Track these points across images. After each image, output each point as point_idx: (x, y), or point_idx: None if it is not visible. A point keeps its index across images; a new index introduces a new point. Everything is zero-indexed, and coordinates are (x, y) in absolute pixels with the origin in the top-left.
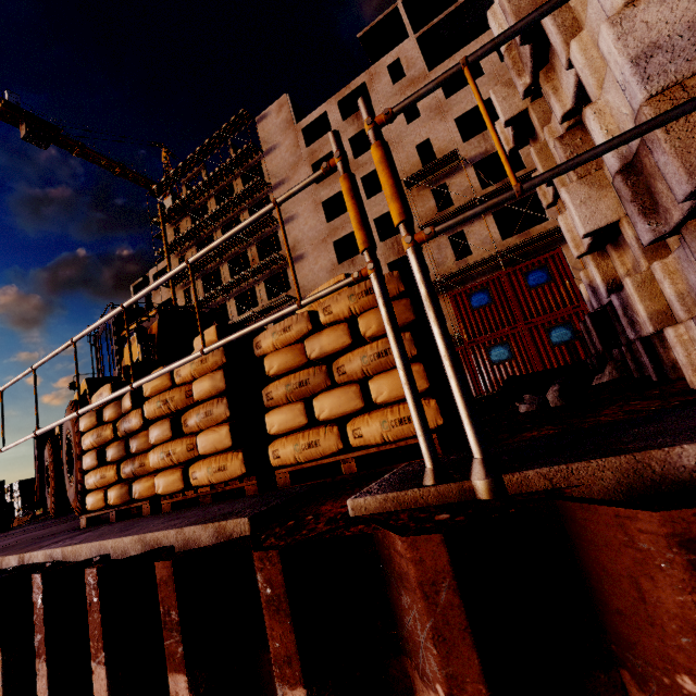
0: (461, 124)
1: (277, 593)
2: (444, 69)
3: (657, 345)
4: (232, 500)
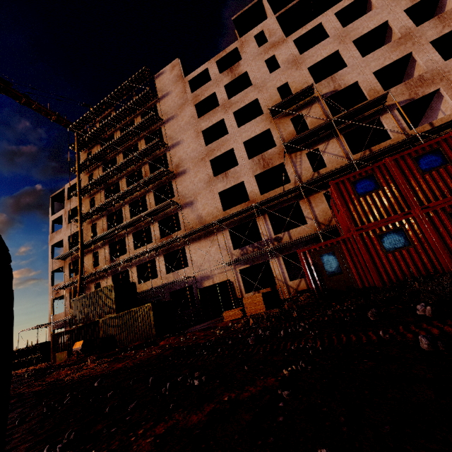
0: (311, 75)
1: None
2: (298, 34)
3: None
4: None
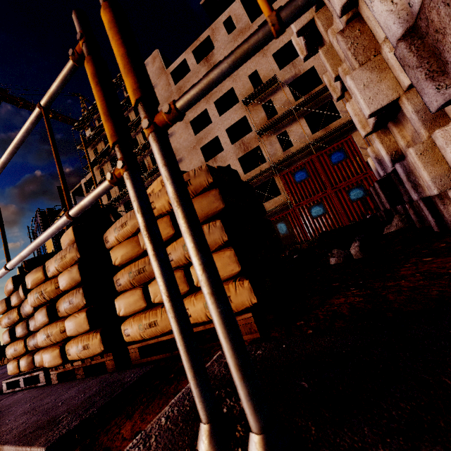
0: (277, 58)
1: None
2: (261, 20)
3: (437, 202)
4: (87, 381)
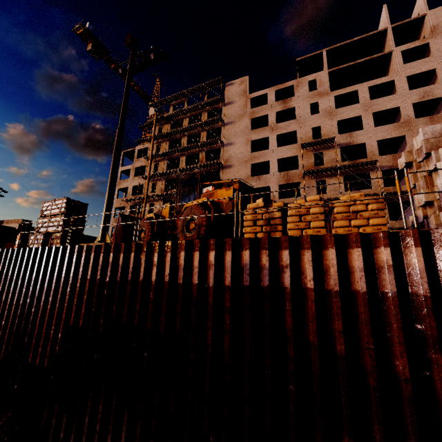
0: (339, 124)
1: (386, 236)
2: (339, 93)
3: None
4: None
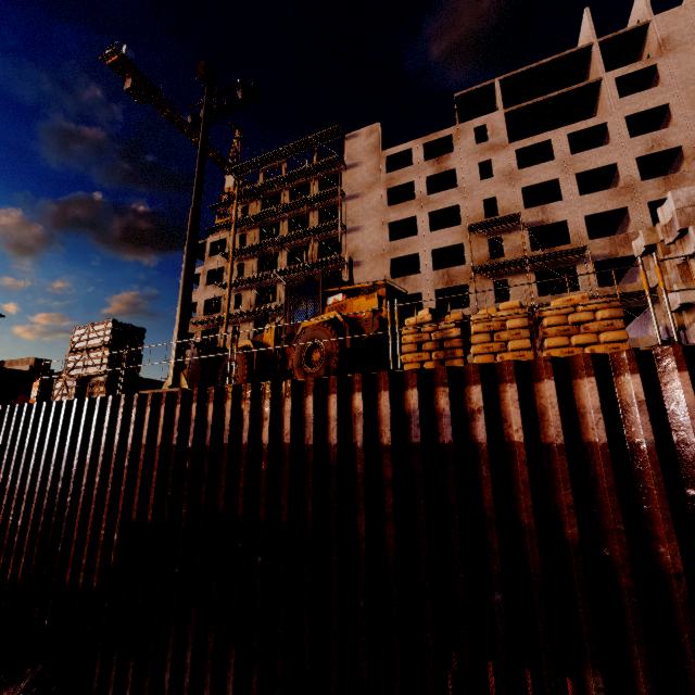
0: (524, 193)
1: (632, 357)
2: (522, 145)
3: None
4: None
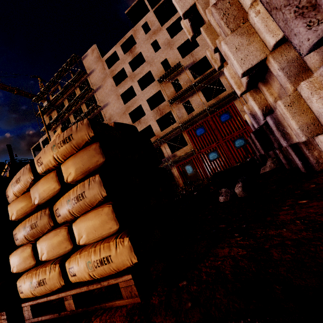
0: (180, 50)
1: None
2: (168, 24)
3: (303, 148)
4: None
